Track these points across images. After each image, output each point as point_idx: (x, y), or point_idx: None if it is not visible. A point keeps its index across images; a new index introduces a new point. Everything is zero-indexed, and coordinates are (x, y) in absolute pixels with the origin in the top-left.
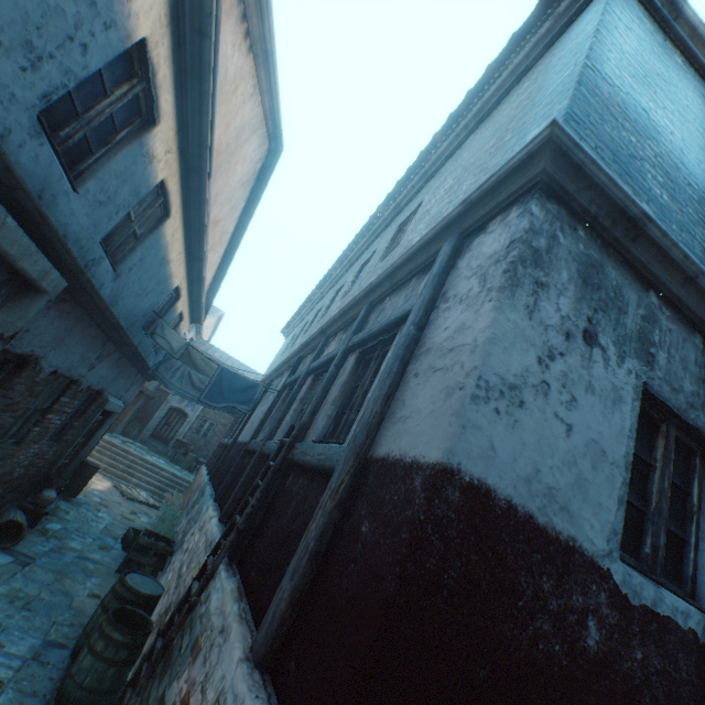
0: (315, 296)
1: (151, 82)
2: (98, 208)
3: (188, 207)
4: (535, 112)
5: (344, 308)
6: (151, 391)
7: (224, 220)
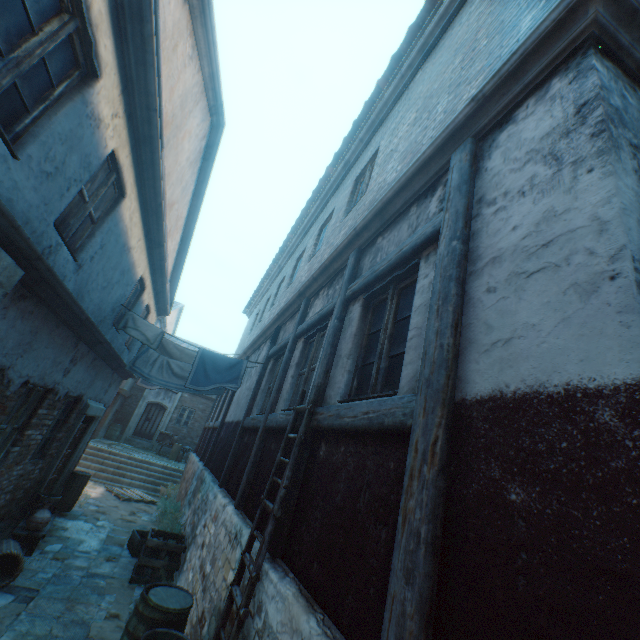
0: (273, 271)
1: (85, 17)
2: (46, 181)
3: (143, 186)
4: (517, 4)
5: (324, 264)
6: (127, 391)
7: (177, 203)
